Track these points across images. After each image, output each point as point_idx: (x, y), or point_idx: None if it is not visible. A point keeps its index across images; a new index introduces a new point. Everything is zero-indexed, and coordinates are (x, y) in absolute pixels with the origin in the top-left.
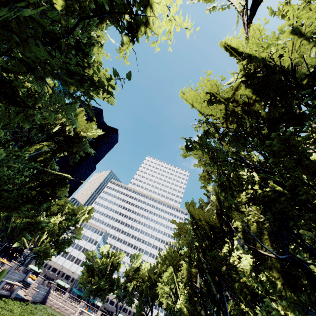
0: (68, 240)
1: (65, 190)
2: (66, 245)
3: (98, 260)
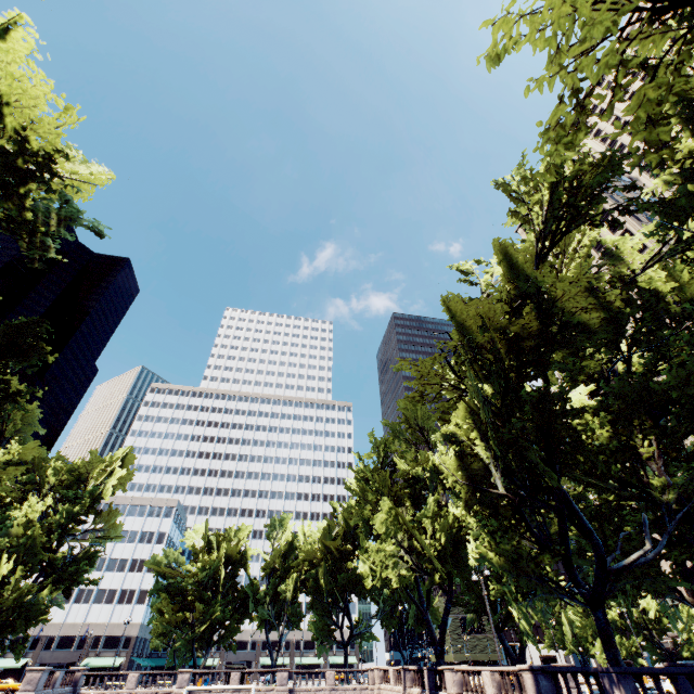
0: (85, 553)
1: (31, 419)
2: (84, 564)
3: (187, 567)
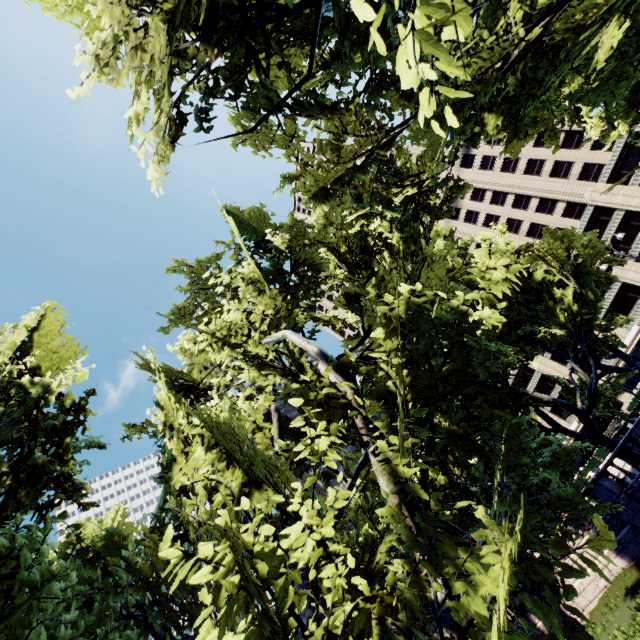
0: None
1: None
2: None
3: None
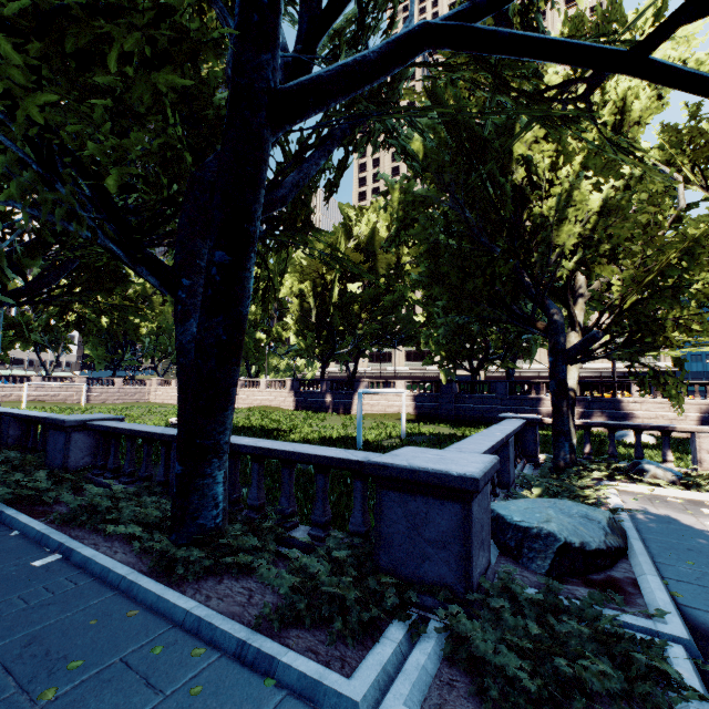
0: None
1: None
2: None
3: None
